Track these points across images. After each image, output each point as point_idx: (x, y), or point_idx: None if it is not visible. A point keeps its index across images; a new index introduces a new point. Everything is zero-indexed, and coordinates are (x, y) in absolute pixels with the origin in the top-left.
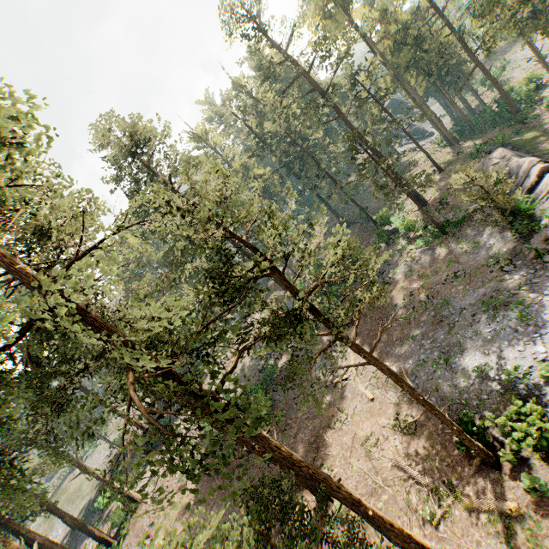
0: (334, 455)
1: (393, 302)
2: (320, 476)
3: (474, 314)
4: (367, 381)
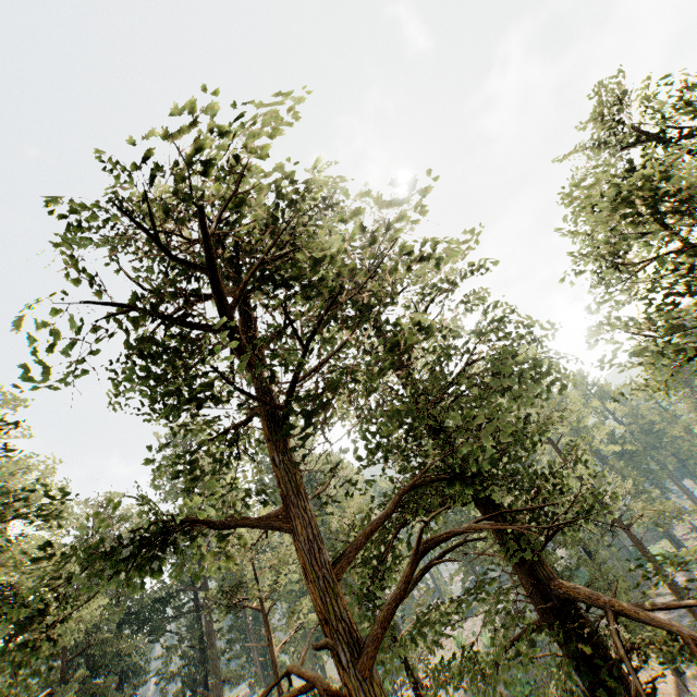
0: None
1: (654, 599)
2: None
3: None
4: None
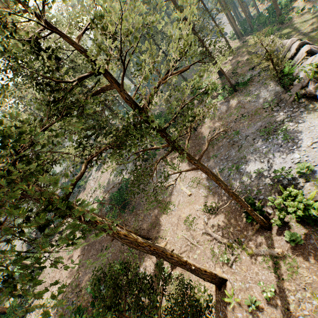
0: (167, 229)
1: (203, 135)
2: (159, 251)
3: (254, 138)
4: (187, 184)
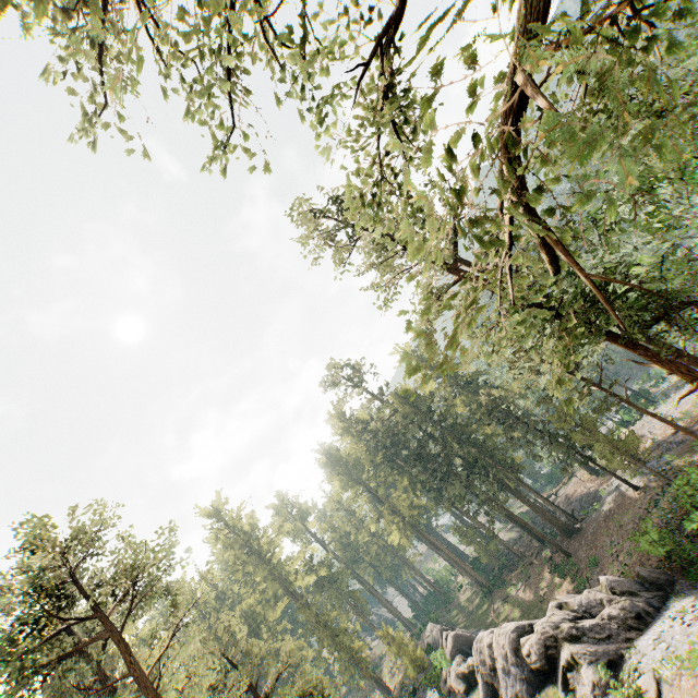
0: None
1: None
2: None
3: None
4: None
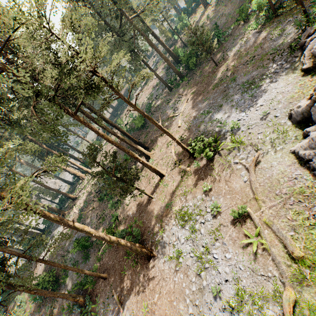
0: (158, 145)
1: (217, 74)
2: (121, 148)
3: (239, 89)
4: (183, 118)
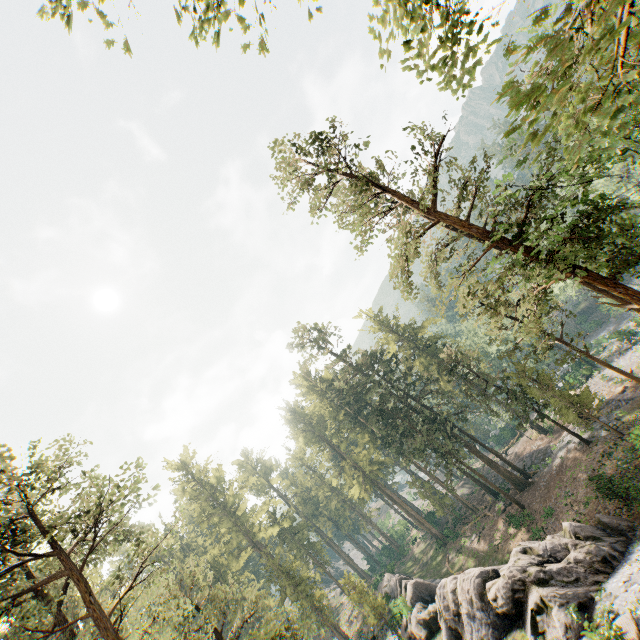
0: None
1: None
2: None
3: None
4: None
